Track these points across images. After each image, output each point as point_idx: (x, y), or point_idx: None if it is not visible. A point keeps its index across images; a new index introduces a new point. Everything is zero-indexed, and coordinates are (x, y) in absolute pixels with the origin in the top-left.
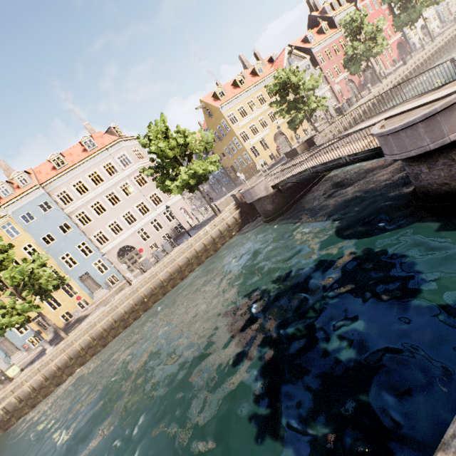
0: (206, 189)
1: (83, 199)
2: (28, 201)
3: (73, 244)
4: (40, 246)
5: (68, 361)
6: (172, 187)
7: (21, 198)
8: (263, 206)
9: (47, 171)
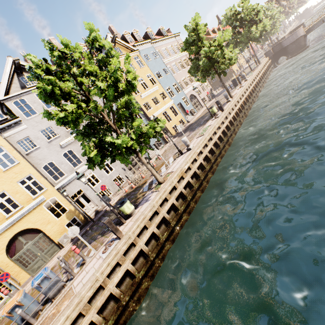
0: None
1: (169, 58)
2: (145, 48)
3: (171, 83)
4: (155, 78)
5: (246, 103)
6: (256, 31)
7: (142, 44)
8: (299, 43)
9: None
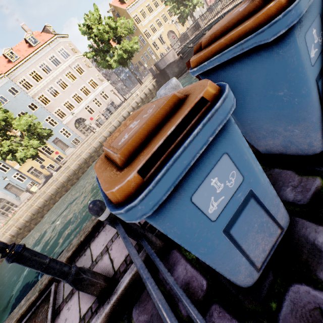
0: (120, 86)
1: (40, 84)
2: None
3: (42, 118)
4: None
5: (69, 177)
6: (112, 61)
7: None
8: (172, 69)
9: (4, 64)
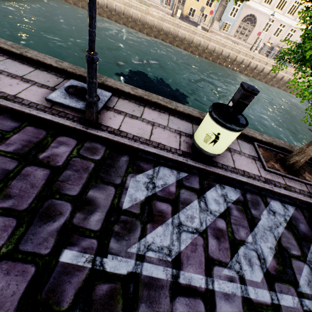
0: None
1: None
2: None
3: None
4: None
5: (200, 45)
6: None
7: None
8: None
9: None
